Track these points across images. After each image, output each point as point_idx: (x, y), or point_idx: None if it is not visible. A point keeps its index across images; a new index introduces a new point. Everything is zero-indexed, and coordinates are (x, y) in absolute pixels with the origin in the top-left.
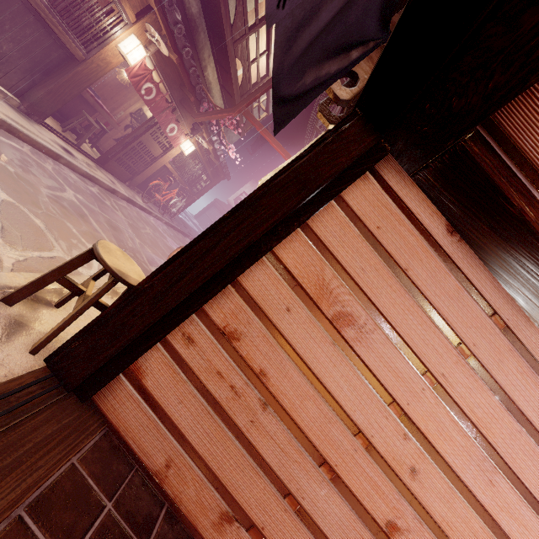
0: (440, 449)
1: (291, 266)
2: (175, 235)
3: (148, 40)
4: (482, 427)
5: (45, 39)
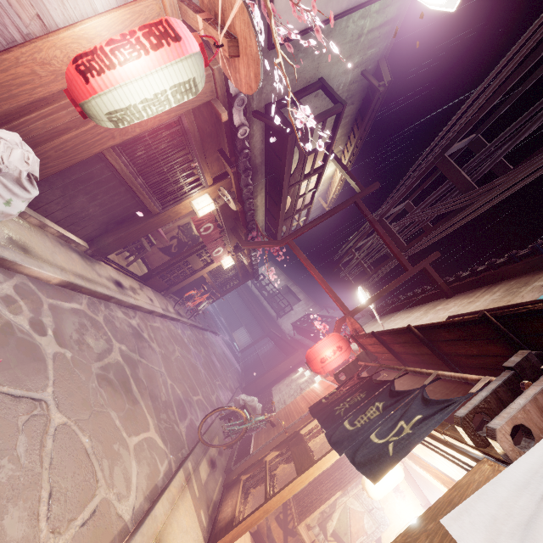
0: None
1: None
2: (197, 337)
3: (218, 195)
4: None
5: (129, 200)
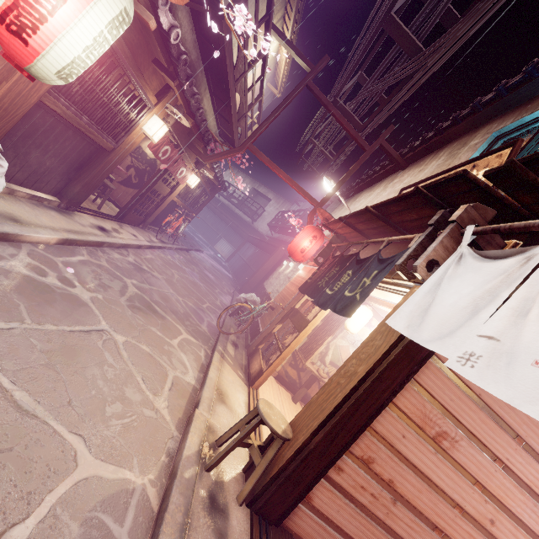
0: (508, 505)
1: (403, 407)
2: (185, 258)
3: (166, 113)
4: (533, 486)
5: (80, 143)
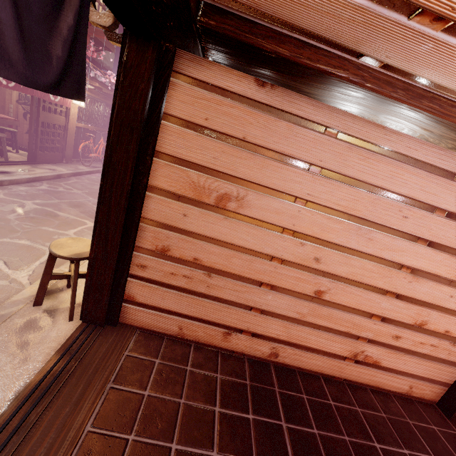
0: (328, 239)
1: (167, 187)
2: None
3: None
4: (350, 211)
5: None
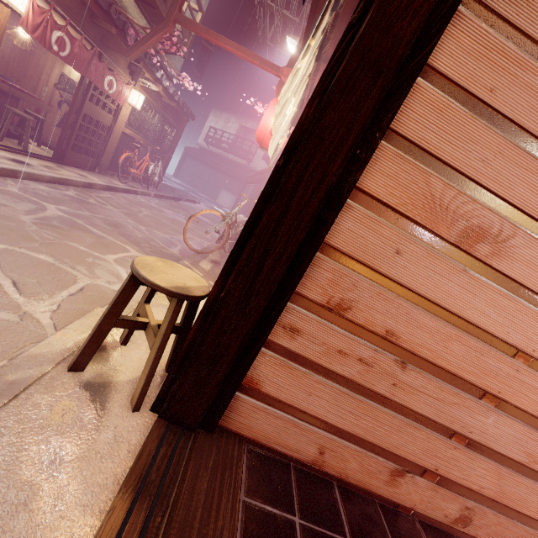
0: None
1: (385, 196)
2: (169, 204)
3: None
4: None
5: None
